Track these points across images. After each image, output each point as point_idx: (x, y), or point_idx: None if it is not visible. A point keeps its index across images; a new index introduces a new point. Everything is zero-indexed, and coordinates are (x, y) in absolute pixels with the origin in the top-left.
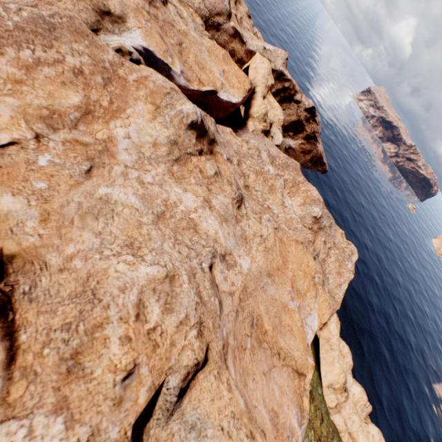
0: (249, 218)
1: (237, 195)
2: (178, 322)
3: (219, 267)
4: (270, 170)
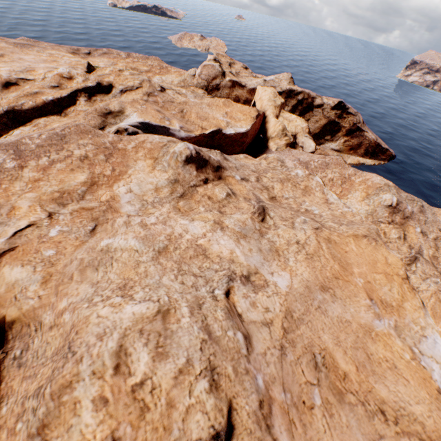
0: (278, 227)
1: (257, 208)
2: (176, 370)
3: (242, 291)
4: (298, 173)
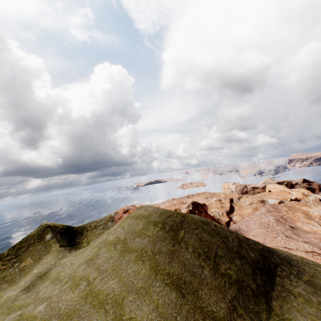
0: None
1: None
2: None
3: None
4: None
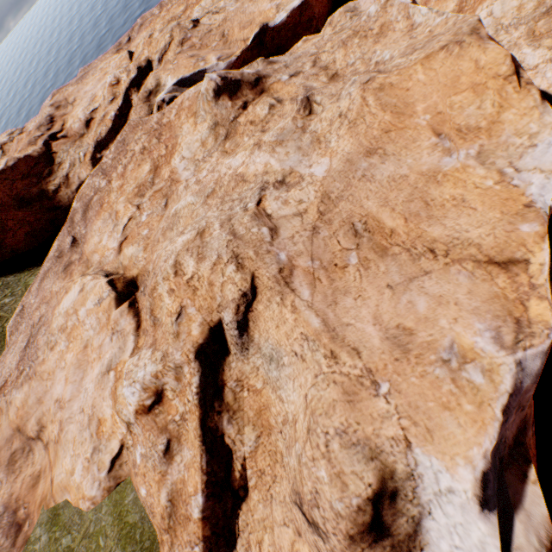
0: (324, 111)
1: (300, 102)
2: (212, 265)
3: (274, 196)
4: (370, 13)
